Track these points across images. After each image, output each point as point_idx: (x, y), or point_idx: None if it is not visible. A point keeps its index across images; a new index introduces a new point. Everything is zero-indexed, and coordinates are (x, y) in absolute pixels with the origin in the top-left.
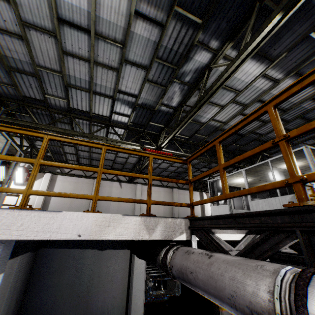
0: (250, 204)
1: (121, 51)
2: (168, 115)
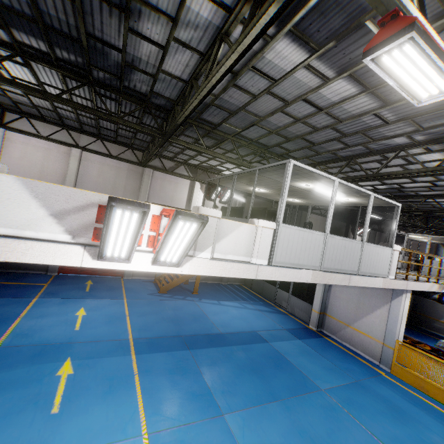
0: (424, 261)
1: (434, 180)
2: (407, 194)
